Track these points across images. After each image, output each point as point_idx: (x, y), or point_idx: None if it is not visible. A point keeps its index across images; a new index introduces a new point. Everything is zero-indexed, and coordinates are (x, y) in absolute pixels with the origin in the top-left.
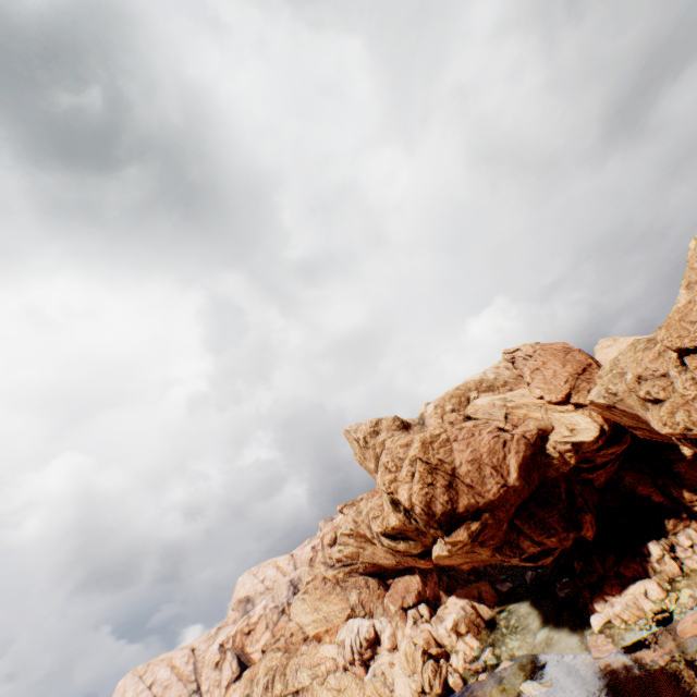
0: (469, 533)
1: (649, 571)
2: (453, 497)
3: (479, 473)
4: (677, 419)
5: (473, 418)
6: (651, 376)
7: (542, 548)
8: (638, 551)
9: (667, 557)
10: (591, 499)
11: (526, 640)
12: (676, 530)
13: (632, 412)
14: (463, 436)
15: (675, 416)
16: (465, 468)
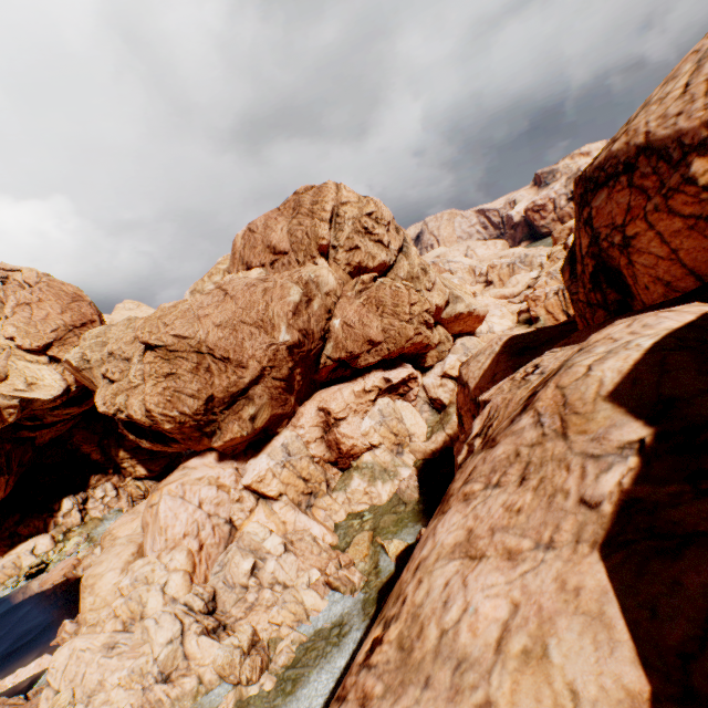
0: None
1: (52, 525)
2: None
3: None
4: (118, 401)
5: None
6: (121, 356)
7: None
8: (52, 507)
9: (76, 510)
10: (24, 458)
11: None
12: (99, 485)
13: (96, 382)
14: None
15: (118, 398)
16: None
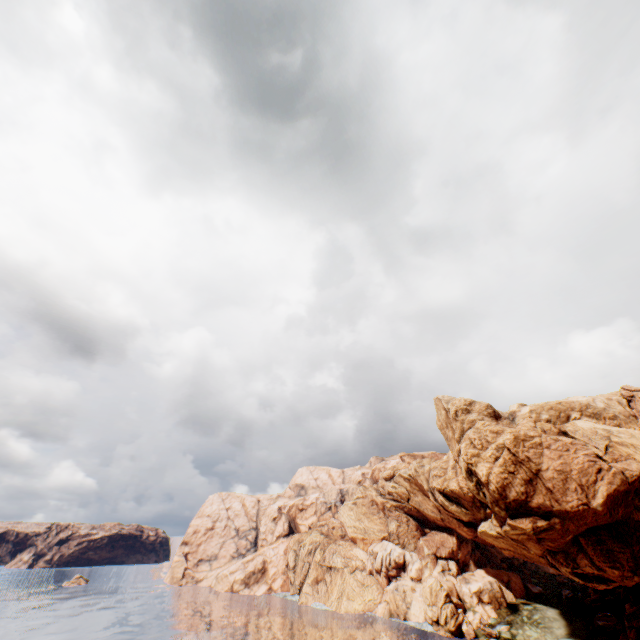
0: (534, 526)
1: None
2: (529, 491)
3: (563, 483)
4: None
5: (569, 436)
6: None
7: (598, 574)
8: None
9: None
10: None
11: (546, 639)
12: None
13: None
14: (556, 447)
15: None
16: (550, 474)
